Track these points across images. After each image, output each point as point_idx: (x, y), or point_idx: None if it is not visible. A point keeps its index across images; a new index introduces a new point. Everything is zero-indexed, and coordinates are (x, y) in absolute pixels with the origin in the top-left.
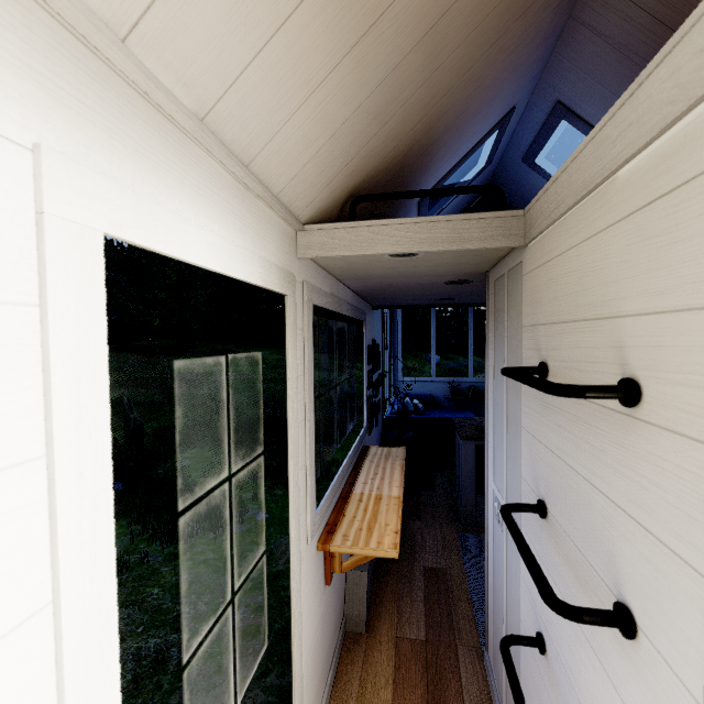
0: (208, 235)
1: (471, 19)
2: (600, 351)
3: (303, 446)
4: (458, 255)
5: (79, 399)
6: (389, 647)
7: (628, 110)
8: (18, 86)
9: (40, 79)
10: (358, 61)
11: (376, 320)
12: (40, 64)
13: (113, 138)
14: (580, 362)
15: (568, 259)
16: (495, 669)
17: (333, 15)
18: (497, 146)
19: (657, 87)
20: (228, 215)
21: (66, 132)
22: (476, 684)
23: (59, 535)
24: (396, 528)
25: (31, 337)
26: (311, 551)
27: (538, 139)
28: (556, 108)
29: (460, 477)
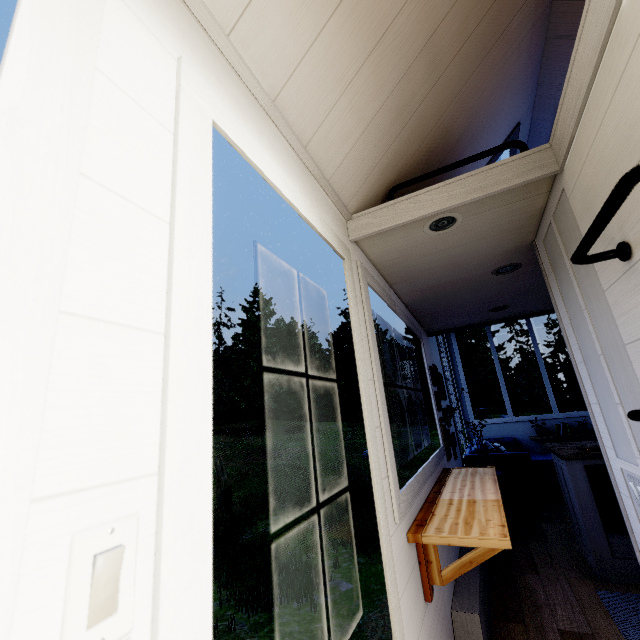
0: (279, 171)
1: (458, 36)
2: None
3: (375, 405)
4: (496, 215)
5: (193, 200)
6: None
7: None
8: (173, 32)
9: (183, 36)
10: (375, 65)
11: (433, 350)
12: (184, 30)
13: (220, 84)
14: None
15: (606, 125)
16: None
17: (353, 28)
18: None
19: None
20: (293, 173)
21: (195, 65)
22: None
23: (174, 278)
24: (501, 522)
25: (167, 148)
26: (401, 537)
27: None
28: None
29: (576, 514)
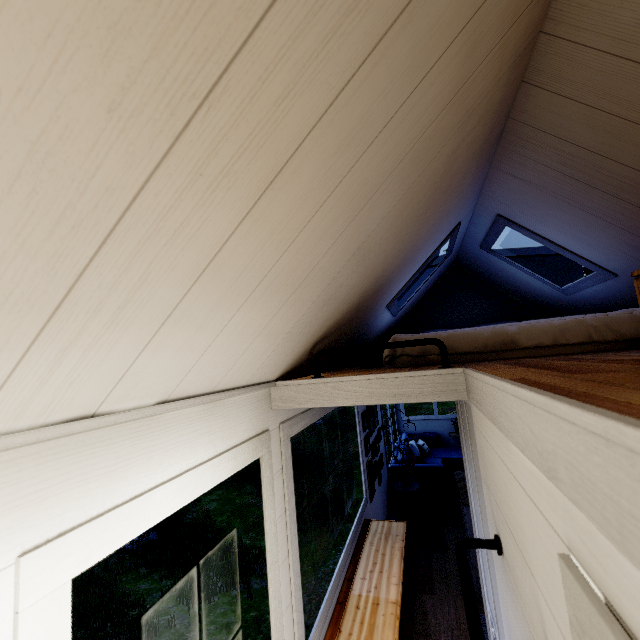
0: (174, 484)
1: (392, 226)
2: (529, 592)
3: (287, 584)
4: None
5: None
6: None
7: (503, 399)
8: (7, 522)
9: (26, 499)
10: (294, 300)
11: None
12: (27, 487)
13: (87, 482)
14: (519, 579)
15: (496, 459)
16: None
17: (264, 301)
18: (453, 244)
19: (514, 412)
20: (196, 441)
21: (45, 519)
22: None
23: None
24: None
25: None
26: None
27: (489, 235)
28: (497, 218)
29: None
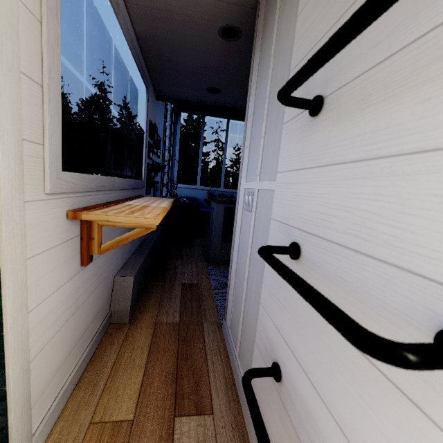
0: None
1: None
2: None
3: (35, 53)
4: None
5: None
6: (148, 329)
7: None
8: None
9: None
10: None
11: (159, 116)
12: None
13: None
14: None
15: None
16: (231, 328)
17: None
18: None
19: None
20: None
21: None
22: (216, 343)
23: None
24: (159, 213)
25: None
26: (55, 210)
27: None
28: None
29: (212, 232)
